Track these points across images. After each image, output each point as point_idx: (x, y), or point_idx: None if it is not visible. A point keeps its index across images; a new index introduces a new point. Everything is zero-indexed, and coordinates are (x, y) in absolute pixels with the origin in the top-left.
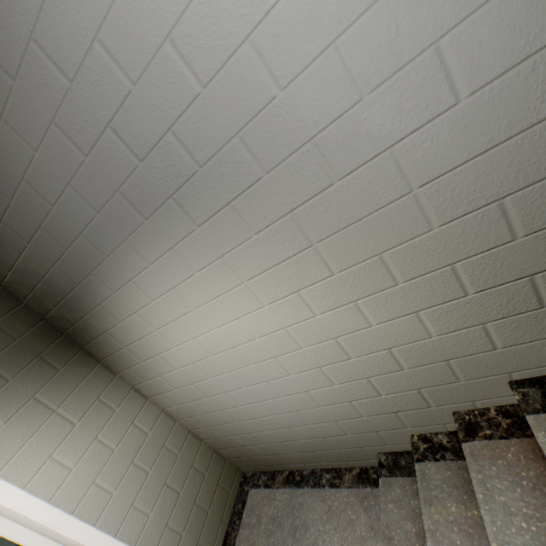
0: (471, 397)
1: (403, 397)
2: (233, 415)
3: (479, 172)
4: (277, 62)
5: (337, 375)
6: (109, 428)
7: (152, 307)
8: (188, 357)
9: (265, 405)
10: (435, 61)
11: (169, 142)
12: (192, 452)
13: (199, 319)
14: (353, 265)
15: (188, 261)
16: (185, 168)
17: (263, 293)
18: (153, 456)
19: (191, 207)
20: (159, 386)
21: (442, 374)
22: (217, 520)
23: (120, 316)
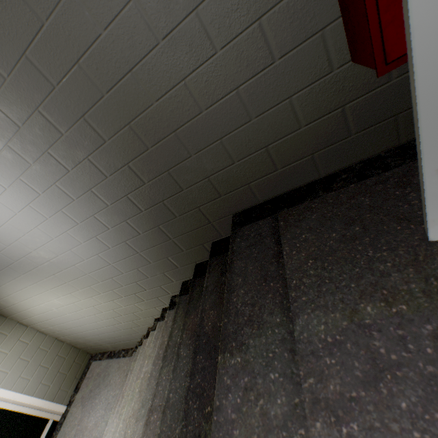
0: (149, 323)
1: (129, 323)
2: (72, 331)
3: (102, 272)
4: (29, 246)
5: (103, 317)
6: (5, 344)
7: (15, 295)
8: (40, 311)
9: (84, 327)
10: (73, 253)
11: (1, 255)
12: (58, 348)
13: (38, 299)
14: (84, 288)
15: (23, 283)
16: (10, 261)
17: (58, 293)
18: (33, 353)
19: (17, 270)
20: (32, 321)
21: (135, 316)
22: (73, 378)
23: (1, 297)
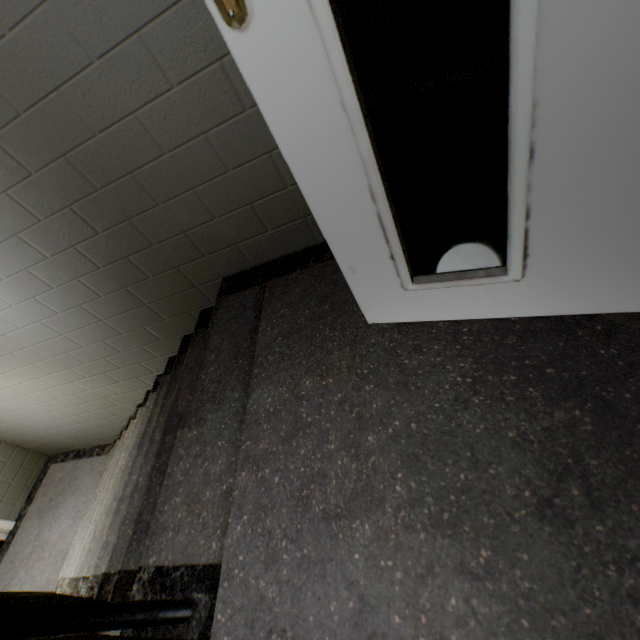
0: (131, 410)
1: (102, 411)
2: (14, 425)
3: (50, 345)
4: None
5: (60, 405)
6: None
7: None
8: None
9: (31, 419)
10: (0, 318)
11: None
12: None
13: None
14: (25, 366)
15: None
16: None
17: None
18: None
19: None
20: None
21: (109, 402)
22: (22, 486)
23: None
